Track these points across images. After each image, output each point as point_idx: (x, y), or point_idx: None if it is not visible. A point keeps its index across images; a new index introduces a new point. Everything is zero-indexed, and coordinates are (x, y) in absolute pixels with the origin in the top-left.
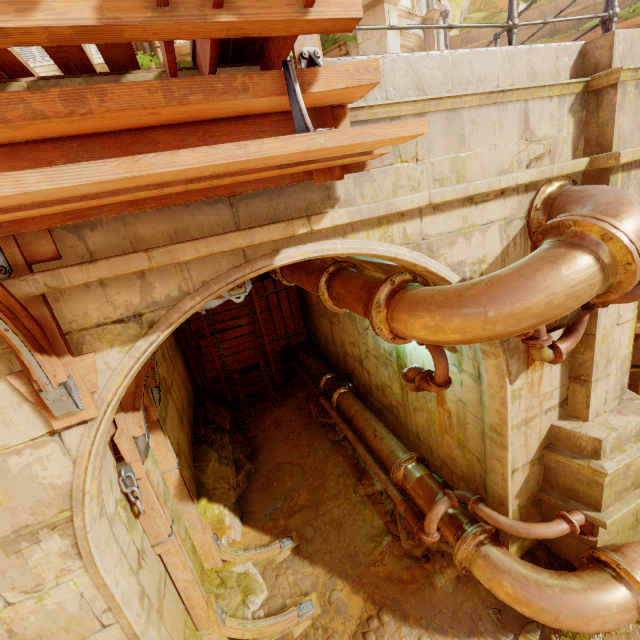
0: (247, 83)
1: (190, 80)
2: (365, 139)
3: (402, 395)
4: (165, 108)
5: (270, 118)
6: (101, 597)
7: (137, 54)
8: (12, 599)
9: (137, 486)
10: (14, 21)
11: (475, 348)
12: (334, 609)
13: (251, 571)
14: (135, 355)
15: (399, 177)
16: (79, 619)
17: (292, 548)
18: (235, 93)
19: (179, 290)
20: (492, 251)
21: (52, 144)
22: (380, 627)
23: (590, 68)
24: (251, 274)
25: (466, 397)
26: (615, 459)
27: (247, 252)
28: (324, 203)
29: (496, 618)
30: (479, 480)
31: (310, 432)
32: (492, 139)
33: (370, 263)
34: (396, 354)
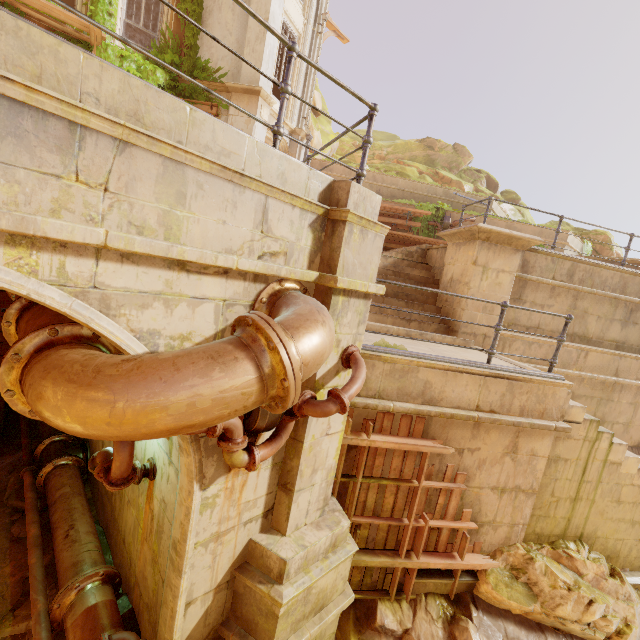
0: None
1: None
2: None
3: None
4: None
5: None
6: None
7: None
8: None
9: None
10: None
11: None
12: None
13: None
14: None
15: (69, 197)
16: None
17: None
18: None
19: None
20: (202, 330)
21: None
22: None
23: (334, 201)
24: None
25: (168, 497)
26: (297, 583)
27: None
28: None
29: None
30: (159, 612)
31: None
32: (222, 214)
33: None
34: None
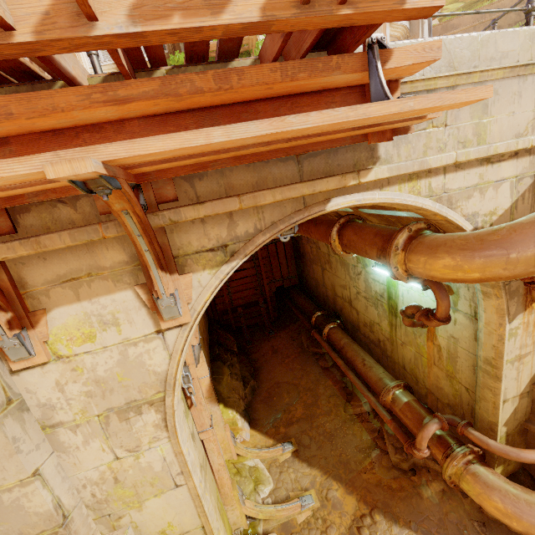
0: (339, 63)
1: (300, 62)
2: (443, 103)
3: (390, 331)
4: (279, 84)
5: (340, 91)
6: (177, 462)
7: (174, 53)
8: (119, 454)
9: (191, 384)
10: (209, 21)
11: (474, 290)
12: (331, 505)
13: (259, 466)
14: (220, 277)
15: (429, 140)
16: (161, 477)
17: (292, 451)
18: (330, 71)
19: (254, 228)
20: (502, 204)
21: (189, 114)
22: (373, 524)
23: None
24: (309, 217)
25: (459, 334)
26: None
27: (306, 199)
28: (368, 161)
29: (481, 530)
30: (466, 408)
31: (302, 359)
32: (511, 107)
33: (377, 216)
34: (387, 296)
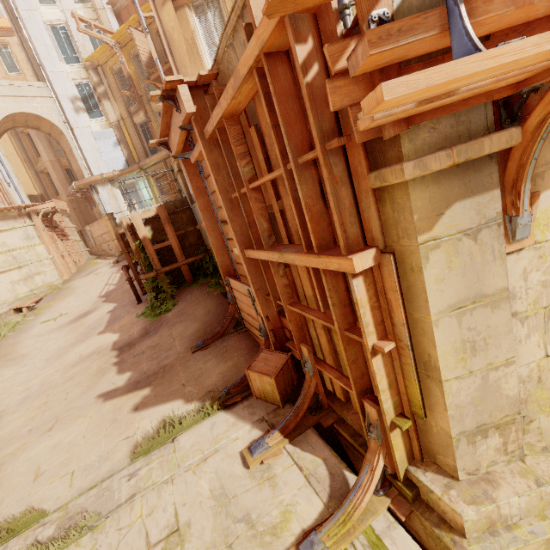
0: None
1: None
2: None
3: None
4: None
5: None
6: None
7: None
8: (549, 352)
9: None
10: None
11: None
12: None
13: None
14: None
15: None
16: None
17: None
18: None
19: None
20: None
21: None
22: None
23: None
24: None
25: None
26: None
27: None
28: None
29: None
30: None
31: None
32: None
33: None
34: None
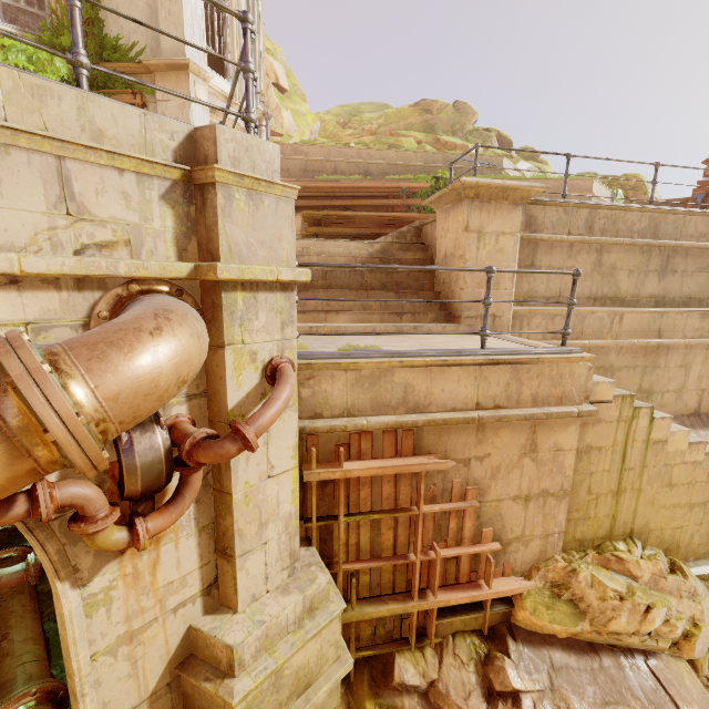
0: None
1: None
2: None
3: None
4: None
5: None
6: None
7: None
8: None
9: None
10: None
11: None
12: None
13: None
14: None
15: None
16: None
17: None
18: None
19: None
20: None
21: None
22: None
23: (202, 159)
24: None
25: None
26: (256, 671)
27: None
28: None
29: None
30: None
31: None
32: None
33: None
34: None
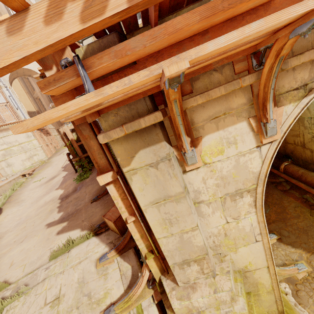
0: None
1: None
2: None
3: None
4: None
5: None
6: (258, 227)
7: None
8: (228, 220)
9: None
10: None
11: None
12: None
13: None
14: (301, 106)
15: None
16: (248, 235)
17: (276, 239)
18: None
19: None
20: None
21: None
22: None
23: None
24: None
25: None
26: None
27: None
28: None
29: None
30: None
31: None
32: None
33: None
34: None
